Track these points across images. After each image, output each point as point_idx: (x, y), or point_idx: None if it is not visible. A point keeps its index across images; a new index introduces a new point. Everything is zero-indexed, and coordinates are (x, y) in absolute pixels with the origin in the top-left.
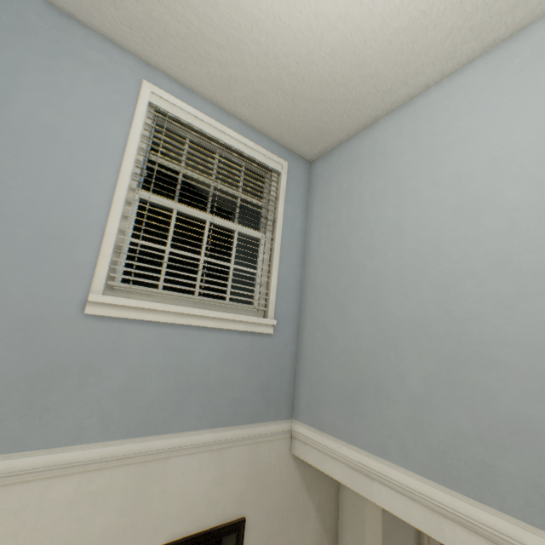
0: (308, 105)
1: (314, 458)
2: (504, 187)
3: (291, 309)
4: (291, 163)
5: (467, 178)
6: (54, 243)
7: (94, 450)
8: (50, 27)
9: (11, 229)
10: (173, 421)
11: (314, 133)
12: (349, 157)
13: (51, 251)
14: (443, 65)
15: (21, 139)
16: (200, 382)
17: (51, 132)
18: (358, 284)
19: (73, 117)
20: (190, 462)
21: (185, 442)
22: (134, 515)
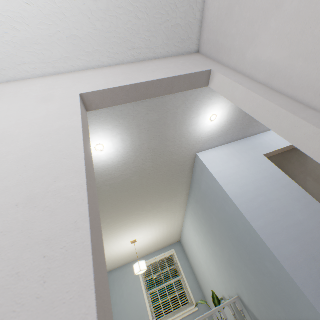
0: (166, 242)
1: None
2: (200, 259)
3: (200, 295)
4: (175, 247)
5: (196, 255)
6: (141, 319)
7: None
8: (121, 271)
9: None
10: None
11: (173, 240)
12: (183, 241)
13: None
14: (179, 228)
15: (128, 300)
16: None
17: (130, 294)
18: (203, 284)
19: (131, 287)
20: None
21: None
22: None
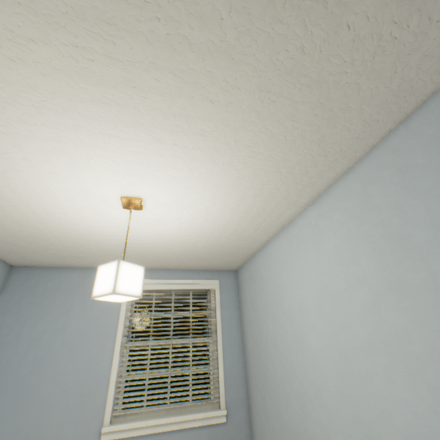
0: (211, 258)
1: None
2: (308, 330)
3: (240, 394)
4: (222, 278)
5: (293, 315)
6: (86, 398)
7: None
8: (83, 278)
9: (67, 397)
10: None
11: (225, 263)
12: (250, 274)
13: (84, 404)
14: (266, 235)
15: (72, 344)
16: None
17: (84, 333)
18: (267, 382)
19: (93, 319)
20: None
21: None
22: None
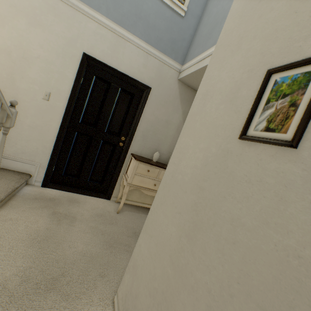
0: None
1: (185, 73)
2: None
3: (197, 11)
4: None
5: None
6: None
7: (103, 19)
8: None
9: None
10: (131, 28)
11: None
12: None
13: None
14: None
15: None
16: (145, 19)
17: None
18: None
19: None
20: (135, 50)
21: (134, 40)
22: (113, 54)
